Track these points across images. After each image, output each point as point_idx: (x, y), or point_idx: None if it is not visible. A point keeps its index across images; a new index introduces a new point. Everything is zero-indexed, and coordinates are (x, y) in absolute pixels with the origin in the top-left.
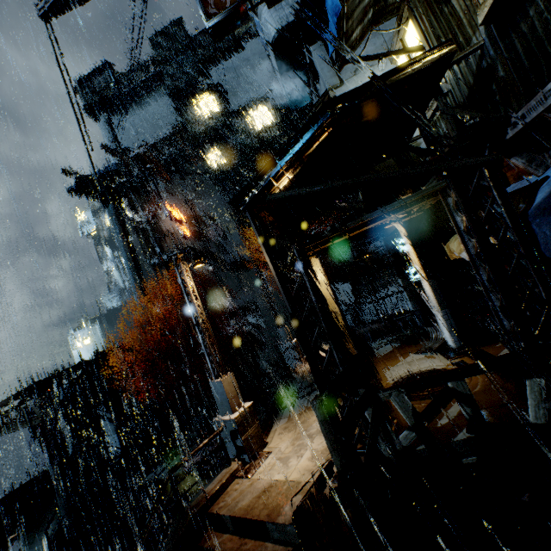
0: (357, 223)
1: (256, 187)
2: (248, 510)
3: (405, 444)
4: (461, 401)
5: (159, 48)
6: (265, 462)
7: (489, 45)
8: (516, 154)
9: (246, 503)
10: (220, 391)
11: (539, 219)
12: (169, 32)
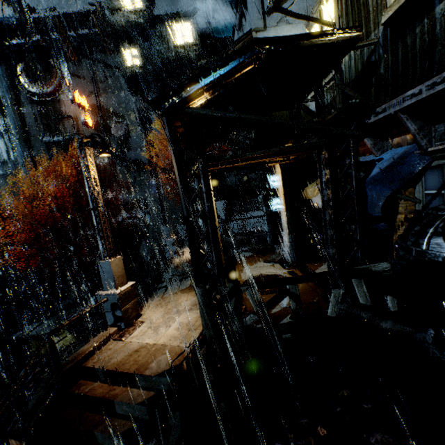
0: (254, 155)
1: (177, 95)
2: (120, 365)
3: (249, 323)
4: (292, 298)
5: None
6: (138, 329)
7: (381, 44)
8: (369, 136)
9: (119, 359)
10: (108, 270)
11: (371, 186)
12: None
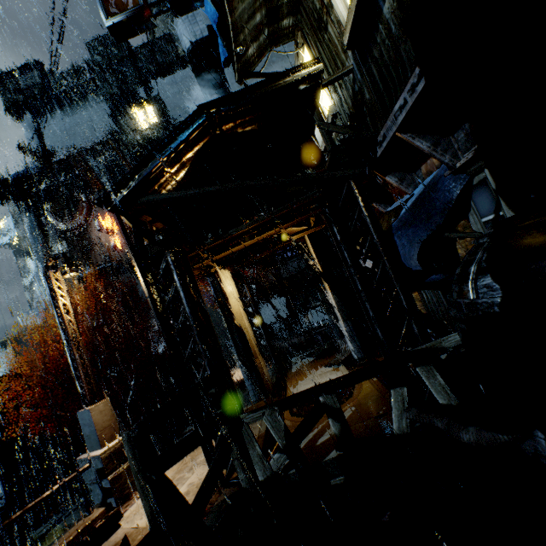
0: (239, 231)
1: (125, 187)
2: None
3: (276, 469)
4: (331, 416)
5: (97, 55)
6: (134, 505)
7: (357, 69)
8: (391, 173)
9: None
10: (88, 421)
11: (401, 232)
12: (108, 40)
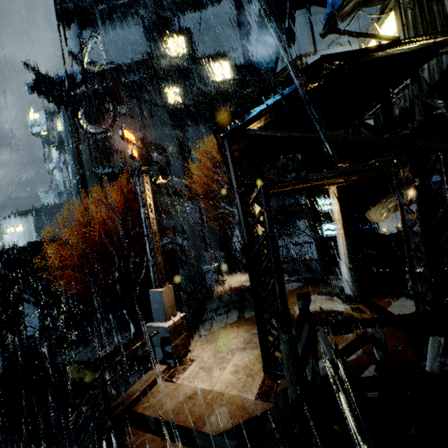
0: (320, 176)
1: (240, 118)
2: (174, 415)
3: (322, 374)
4: (375, 345)
5: None
6: (189, 369)
7: None
8: None
9: (171, 407)
10: (159, 300)
11: None
12: None
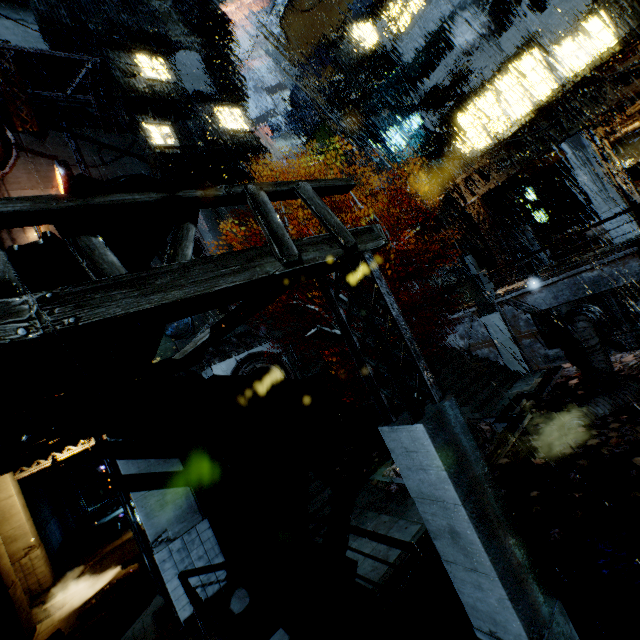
0: None
1: None
2: None
3: None
4: None
5: None
6: None
7: None
8: None
9: None
10: None
11: None
12: None
